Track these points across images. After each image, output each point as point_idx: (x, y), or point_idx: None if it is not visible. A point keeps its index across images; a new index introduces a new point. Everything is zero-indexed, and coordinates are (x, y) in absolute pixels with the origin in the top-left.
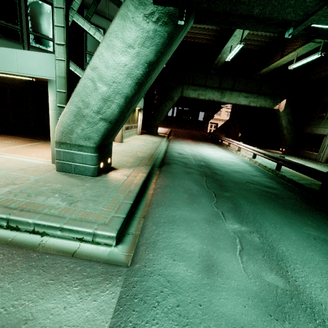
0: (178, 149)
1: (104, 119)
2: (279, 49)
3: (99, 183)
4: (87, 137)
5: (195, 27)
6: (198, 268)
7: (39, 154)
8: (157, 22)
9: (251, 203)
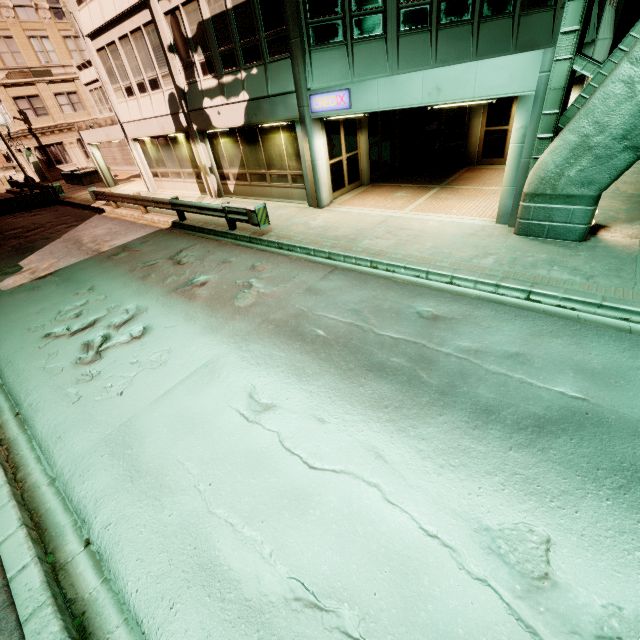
0: None
1: (633, 147)
2: None
3: (599, 252)
4: (587, 182)
5: None
6: None
7: (459, 209)
8: None
9: None
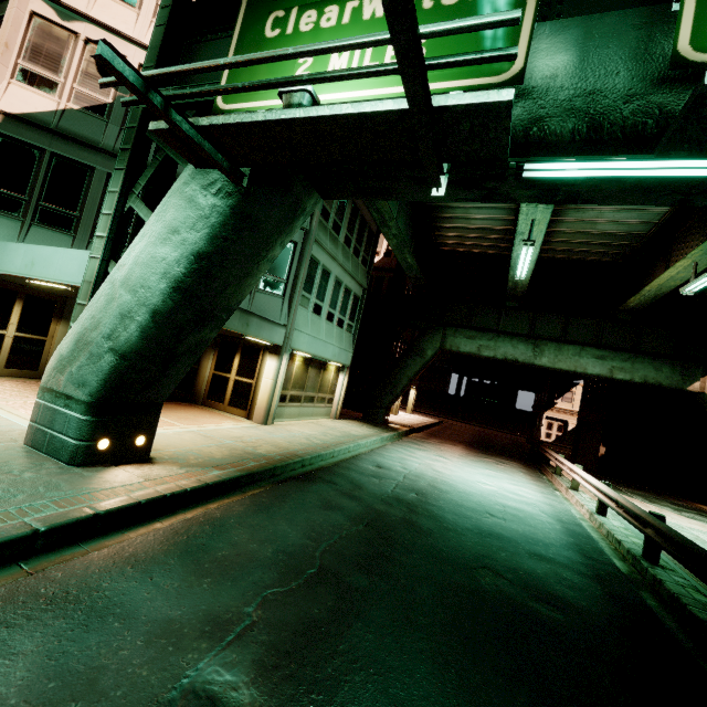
0: (390, 458)
1: (115, 349)
2: (660, 257)
3: (57, 478)
4: (83, 382)
5: (461, 228)
6: None
7: None
8: (218, 194)
9: (403, 625)
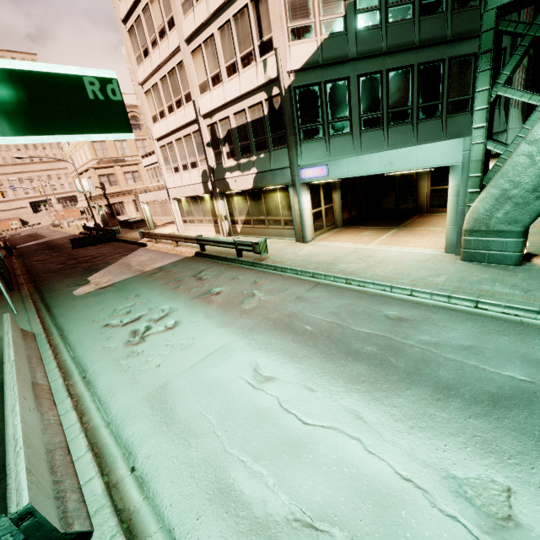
0: None
1: None
2: None
3: (533, 273)
4: (513, 221)
5: None
6: None
7: (414, 243)
8: None
9: None
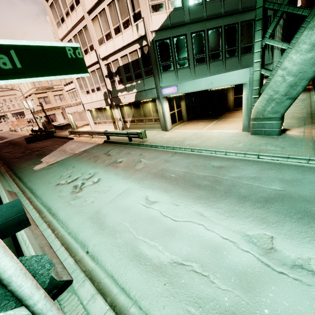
0: None
1: (290, 98)
2: None
3: (286, 139)
4: (275, 112)
5: None
6: None
7: (226, 127)
8: None
9: None
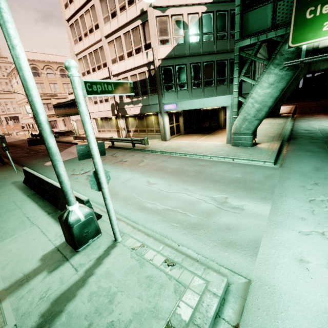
0: (305, 127)
1: (257, 119)
2: None
3: (255, 149)
4: (248, 129)
5: None
6: (311, 170)
7: (215, 140)
8: (287, 70)
9: None
